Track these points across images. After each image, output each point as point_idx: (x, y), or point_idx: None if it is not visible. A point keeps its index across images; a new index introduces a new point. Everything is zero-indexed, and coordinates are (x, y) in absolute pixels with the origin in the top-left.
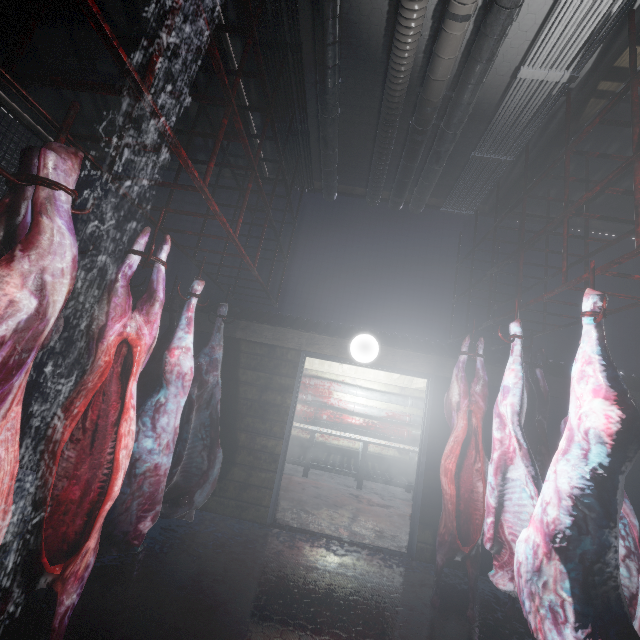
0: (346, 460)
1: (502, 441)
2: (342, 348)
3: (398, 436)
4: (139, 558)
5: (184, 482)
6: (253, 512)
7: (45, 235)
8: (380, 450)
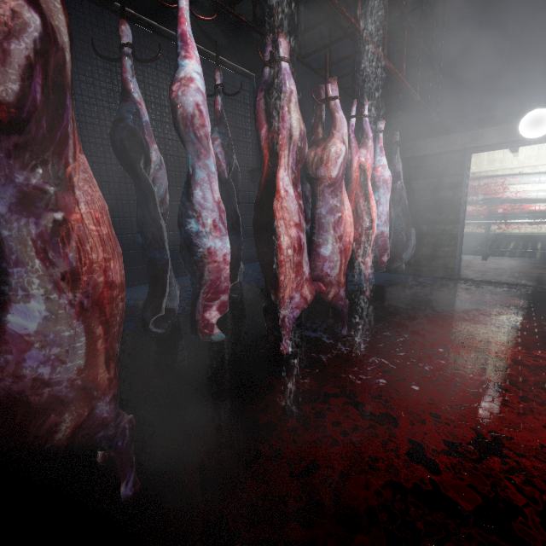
0: (530, 245)
1: None
2: (509, 132)
3: None
4: (379, 288)
5: (394, 250)
6: (442, 273)
7: (339, 120)
8: None
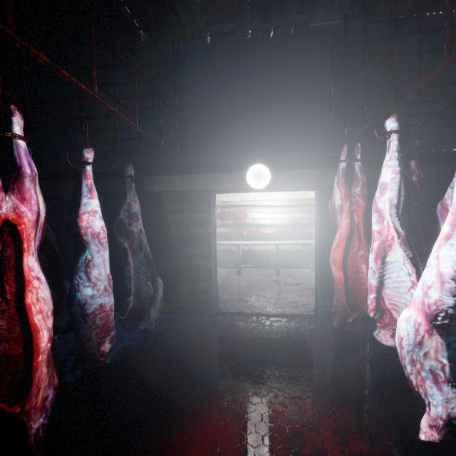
0: (266, 258)
1: (383, 232)
2: (240, 180)
3: (301, 235)
4: (127, 355)
5: (142, 304)
6: (203, 308)
7: None
8: (289, 247)
